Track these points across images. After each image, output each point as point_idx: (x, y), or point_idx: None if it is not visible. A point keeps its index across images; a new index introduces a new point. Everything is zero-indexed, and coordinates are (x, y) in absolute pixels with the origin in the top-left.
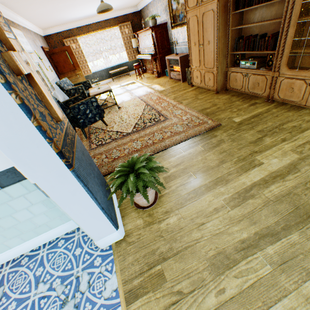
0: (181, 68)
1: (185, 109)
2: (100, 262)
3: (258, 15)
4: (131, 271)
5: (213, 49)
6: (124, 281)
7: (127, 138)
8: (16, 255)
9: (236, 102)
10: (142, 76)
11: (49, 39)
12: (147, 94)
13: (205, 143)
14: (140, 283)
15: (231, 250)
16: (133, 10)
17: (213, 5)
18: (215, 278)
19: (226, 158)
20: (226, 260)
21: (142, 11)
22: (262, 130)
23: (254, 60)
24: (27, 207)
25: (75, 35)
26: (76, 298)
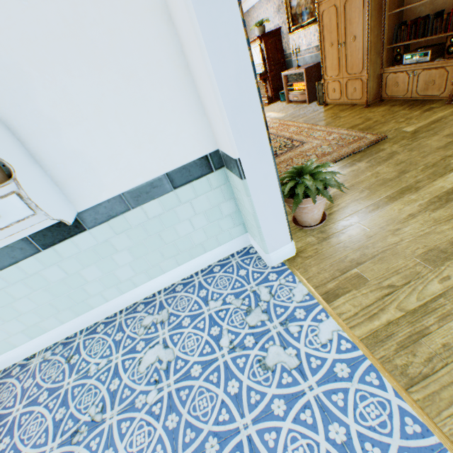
0: (307, 84)
1: (326, 130)
2: (276, 276)
3: None
4: (320, 278)
5: (361, 46)
6: (315, 287)
7: None
8: (166, 285)
9: (400, 112)
10: None
11: None
12: None
13: (369, 158)
14: (336, 286)
15: (446, 246)
16: None
17: None
18: (433, 270)
19: (407, 168)
20: (443, 254)
21: None
22: (451, 133)
23: (425, 50)
24: (189, 218)
25: None
26: (261, 306)
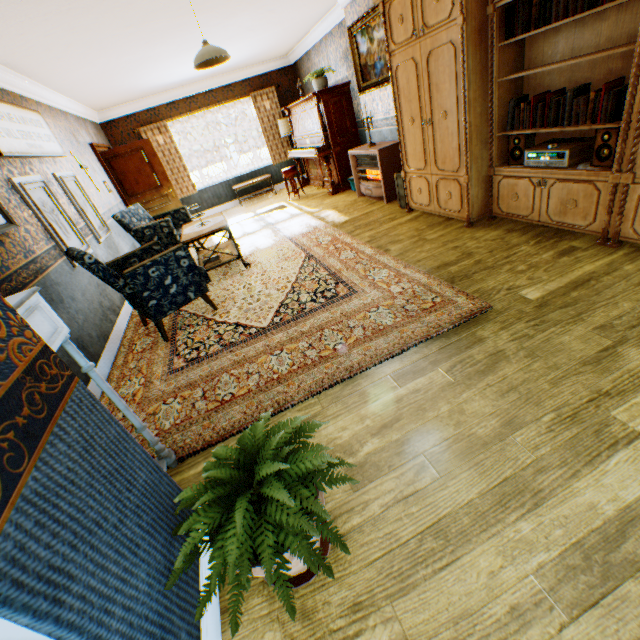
0: (384, 173)
1: (396, 267)
2: None
3: (564, 44)
4: None
5: (456, 128)
6: None
7: (258, 343)
8: None
9: (520, 247)
10: (301, 193)
11: (111, 130)
12: (310, 231)
13: (454, 360)
14: None
15: None
16: (280, 64)
17: (453, 31)
18: None
19: (521, 412)
20: None
21: (298, 66)
22: (610, 323)
23: (560, 147)
24: None
25: (163, 119)
26: None
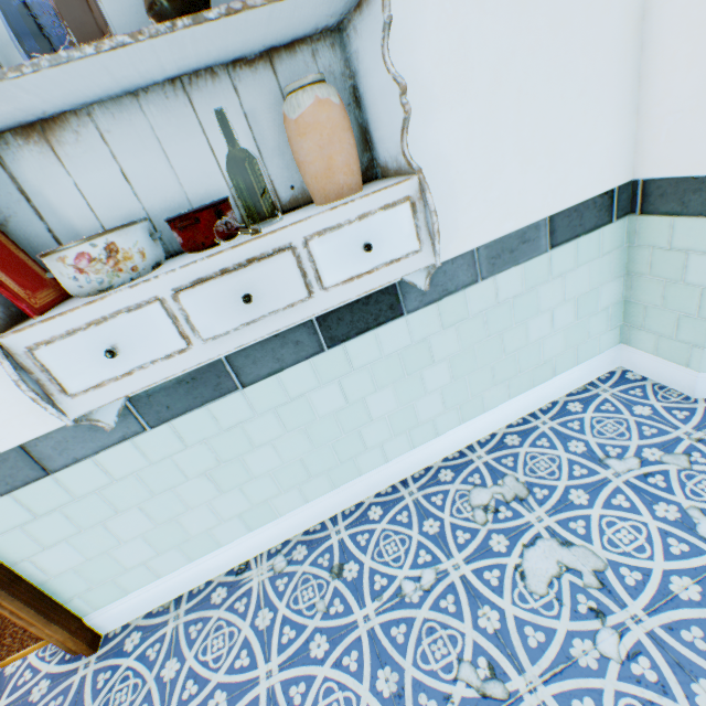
0: None
1: None
2: None
3: None
4: None
5: None
6: None
7: None
8: (480, 435)
9: None
10: None
11: None
12: None
13: None
14: None
15: None
16: None
17: None
18: None
19: None
20: None
21: None
22: None
23: None
24: (552, 307)
25: None
26: None
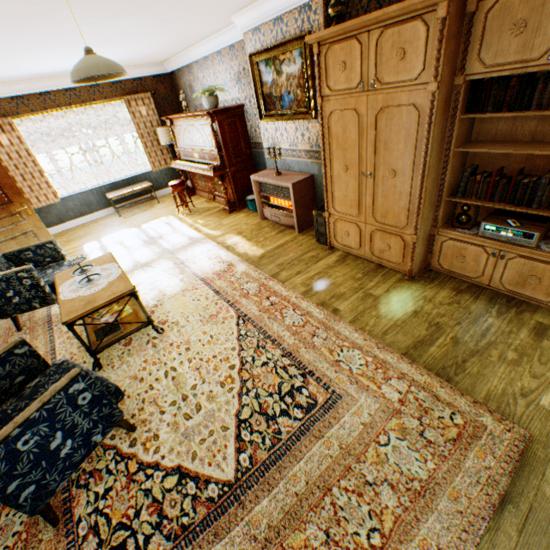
0: (297, 205)
1: (367, 346)
2: None
3: (525, 127)
4: None
5: (407, 189)
6: None
7: (234, 528)
8: None
9: (486, 318)
10: (190, 205)
11: None
12: (224, 268)
13: None
14: None
15: None
16: (156, 70)
17: (419, 95)
18: None
19: None
20: None
21: (176, 75)
22: None
23: (524, 225)
24: None
25: (6, 114)
26: None
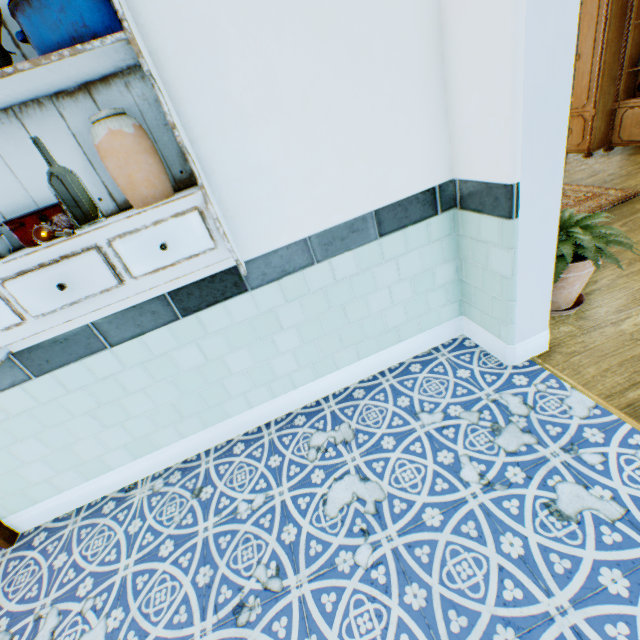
0: None
1: None
2: (527, 380)
3: None
4: (608, 383)
5: (588, 68)
6: (604, 396)
7: None
8: (336, 388)
9: None
10: None
11: None
12: None
13: (623, 221)
14: None
15: None
16: None
17: None
18: None
19: None
20: None
21: None
22: None
23: None
24: (389, 285)
25: None
26: (515, 423)
